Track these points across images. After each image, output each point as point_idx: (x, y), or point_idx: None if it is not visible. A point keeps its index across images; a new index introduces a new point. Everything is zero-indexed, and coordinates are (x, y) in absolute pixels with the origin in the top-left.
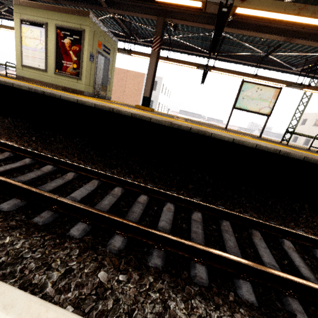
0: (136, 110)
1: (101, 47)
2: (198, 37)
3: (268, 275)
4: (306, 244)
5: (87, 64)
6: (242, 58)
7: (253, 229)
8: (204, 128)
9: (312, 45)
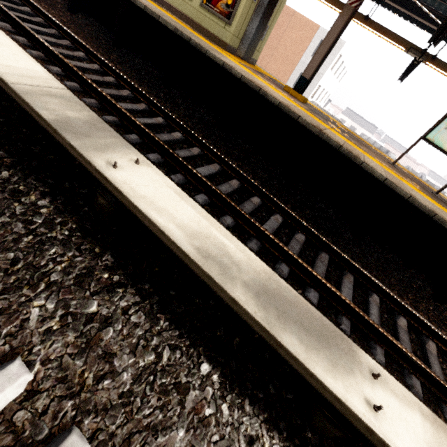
0: (285, 95)
1: None
2: None
3: (337, 297)
4: (395, 308)
5: (246, 3)
6: None
7: (349, 272)
8: (360, 152)
9: None
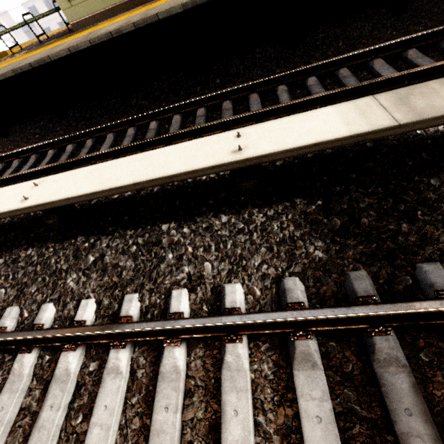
0: None
1: None
2: None
3: None
4: None
5: None
6: None
7: None
8: None
9: None
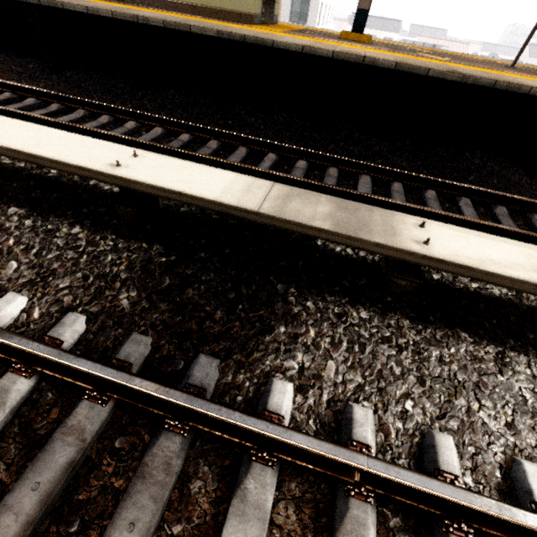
0: (362, 46)
1: None
2: None
3: None
4: None
5: None
6: None
7: None
8: (500, 75)
9: None
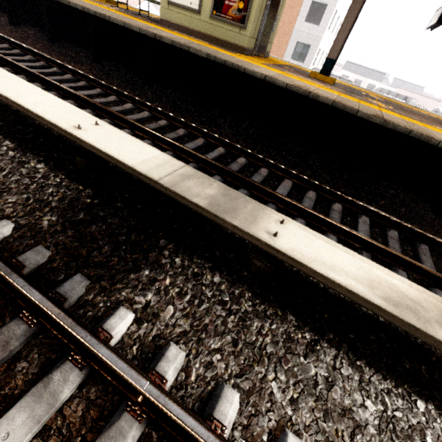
0: (320, 85)
1: None
2: None
3: None
4: None
5: (259, 2)
6: None
7: None
8: (423, 127)
9: None
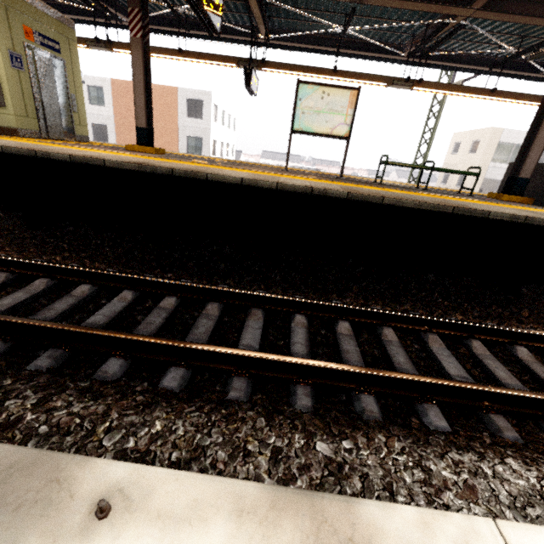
0: (115, 152)
1: (34, 38)
2: (228, 5)
3: (217, 355)
4: (330, 316)
5: (9, 75)
6: (318, 42)
7: (254, 308)
8: (220, 169)
9: (397, 6)
